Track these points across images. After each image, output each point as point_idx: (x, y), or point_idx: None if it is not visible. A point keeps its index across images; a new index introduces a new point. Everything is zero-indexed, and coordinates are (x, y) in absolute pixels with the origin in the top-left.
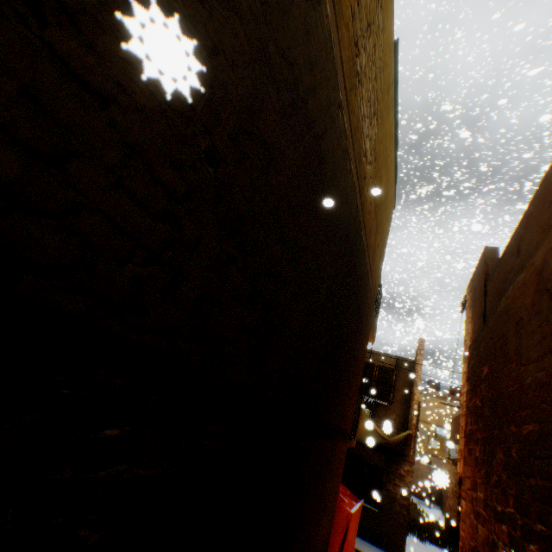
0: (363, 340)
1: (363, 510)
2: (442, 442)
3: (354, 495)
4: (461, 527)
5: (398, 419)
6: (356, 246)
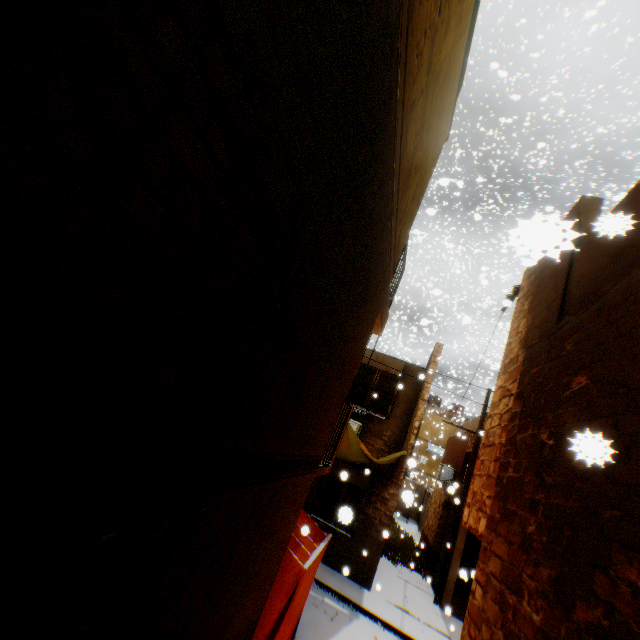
0: (365, 321)
1: (333, 534)
2: (431, 459)
3: (319, 530)
4: (467, 628)
5: (392, 437)
6: (381, 83)
